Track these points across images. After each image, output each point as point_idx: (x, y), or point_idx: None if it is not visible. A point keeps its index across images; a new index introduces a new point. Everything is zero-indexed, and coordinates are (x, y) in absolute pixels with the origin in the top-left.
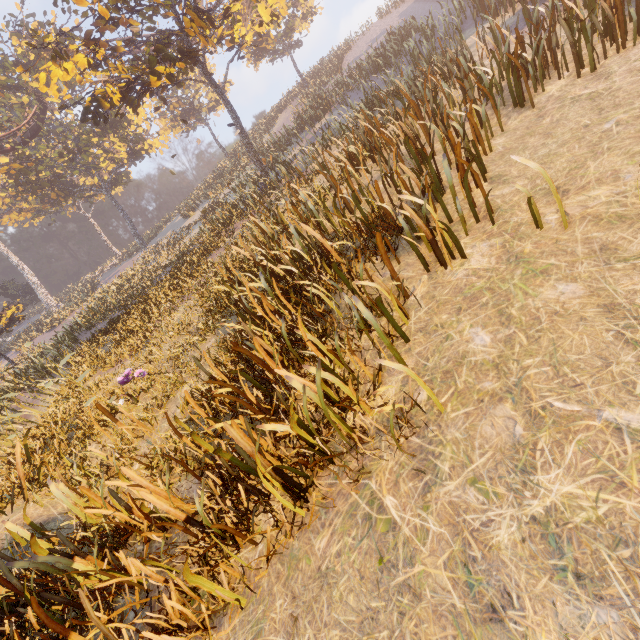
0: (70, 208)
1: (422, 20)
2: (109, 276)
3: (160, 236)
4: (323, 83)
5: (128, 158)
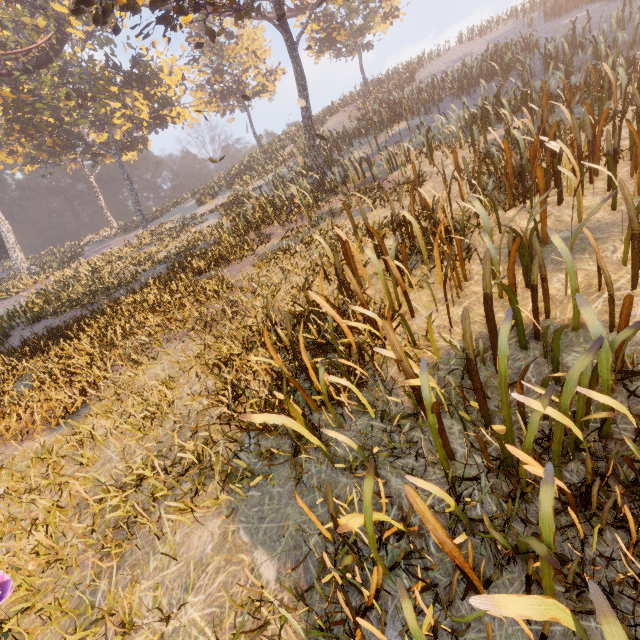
0: (73, 164)
1: (566, 27)
2: (96, 248)
3: (165, 217)
4: (390, 92)
5: (149, 122)
